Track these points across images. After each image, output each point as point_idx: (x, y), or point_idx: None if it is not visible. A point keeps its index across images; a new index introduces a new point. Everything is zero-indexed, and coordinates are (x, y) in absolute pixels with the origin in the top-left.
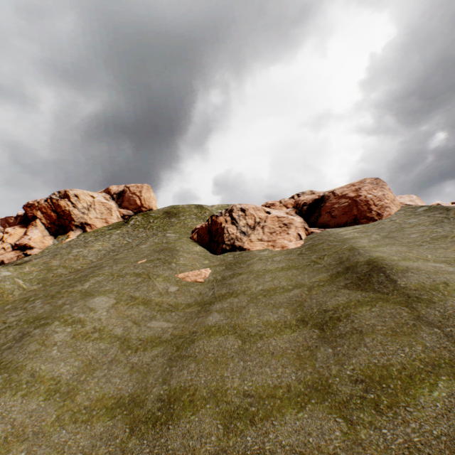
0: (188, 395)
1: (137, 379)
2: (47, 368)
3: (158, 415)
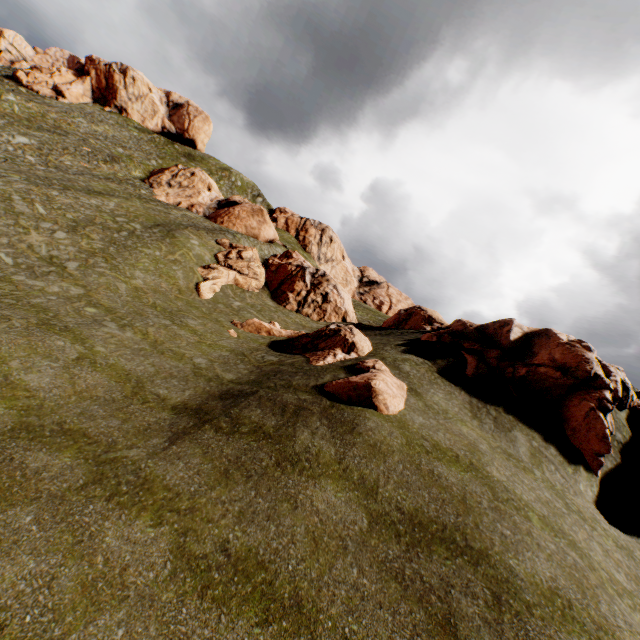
0: None
1: None
2: None
3: None
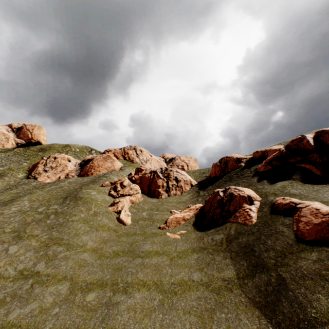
0: None
1: None
2: None
3: None
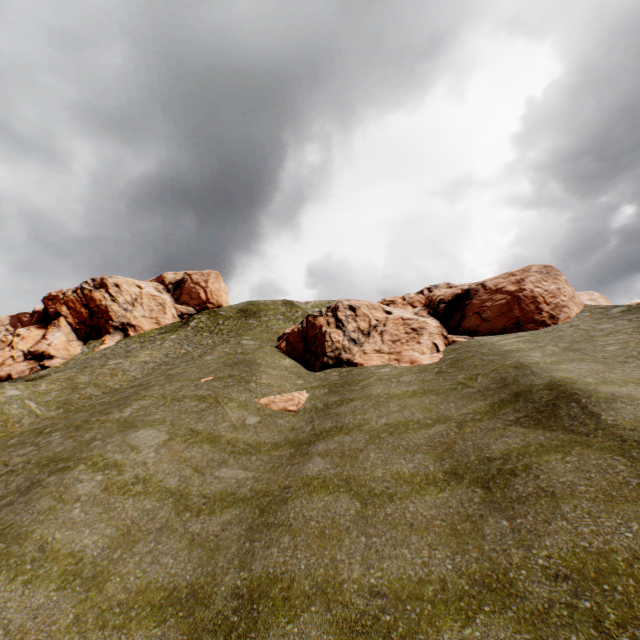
0: (280, 589)
1: (200, 559)
2: (64, 537)
3: (234, 621)
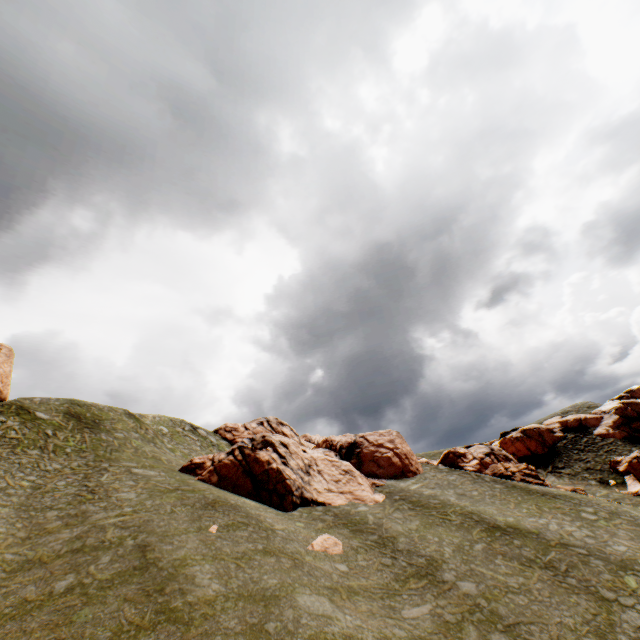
0: None
1: None
2: None
3: None
